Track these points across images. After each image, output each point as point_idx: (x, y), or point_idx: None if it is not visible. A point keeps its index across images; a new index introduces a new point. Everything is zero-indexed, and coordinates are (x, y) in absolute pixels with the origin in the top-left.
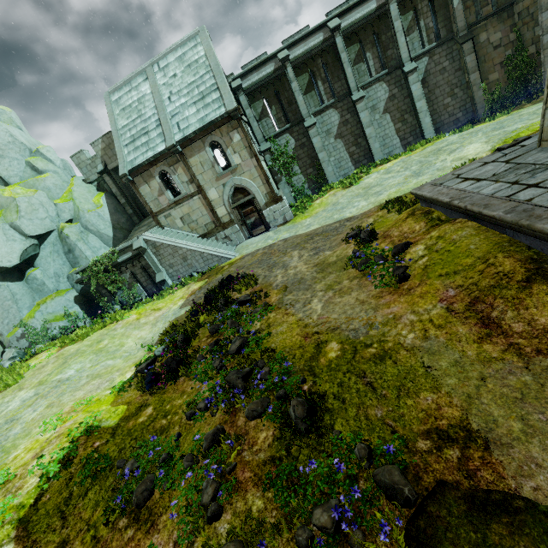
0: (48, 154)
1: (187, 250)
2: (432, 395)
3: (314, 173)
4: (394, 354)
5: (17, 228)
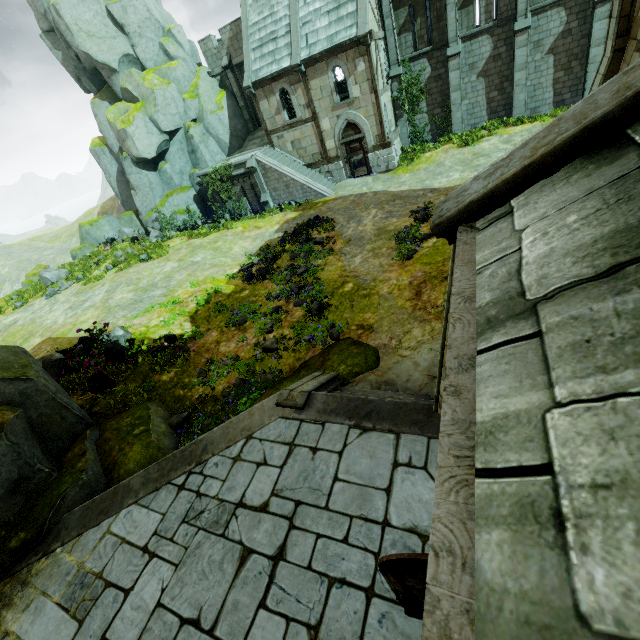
0: (179, 36)
1: (291, 179)
2: (371, 314)
3: (441, 115)
4: (371, 296)
5: (155, 122)
